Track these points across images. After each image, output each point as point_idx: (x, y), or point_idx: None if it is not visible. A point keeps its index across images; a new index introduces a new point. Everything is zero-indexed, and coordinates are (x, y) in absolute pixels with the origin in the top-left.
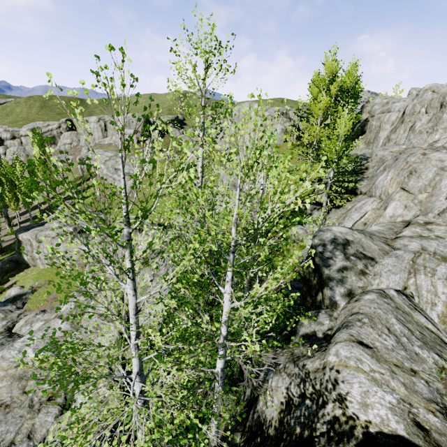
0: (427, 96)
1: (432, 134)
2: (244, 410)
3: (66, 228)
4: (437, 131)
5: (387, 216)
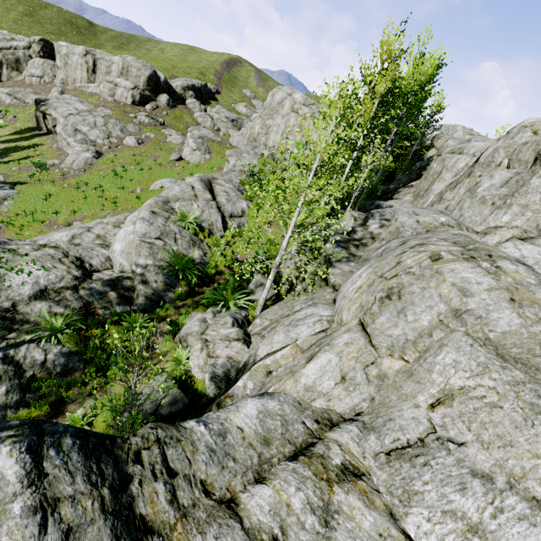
0: (521, 139)
1: (500, 210)
2: None
3: None
4: (510, 208)
5: (302, 384)
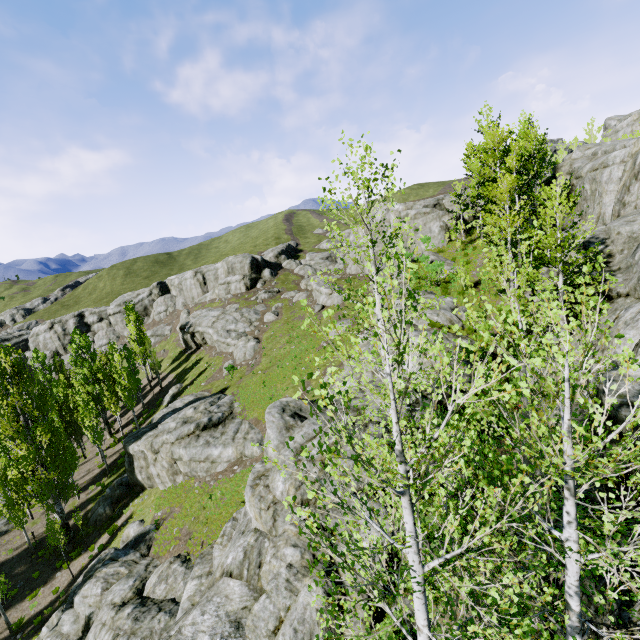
0: None
1: None
2: None
3: (186, 427)
4: None
5: None
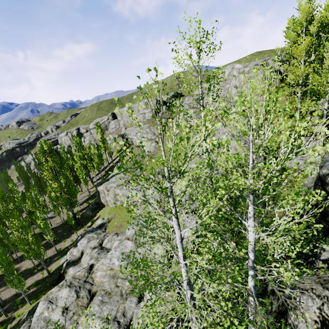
0: None
1: None
2: (286, 327)
3: (120, 181)
4: None
5: None
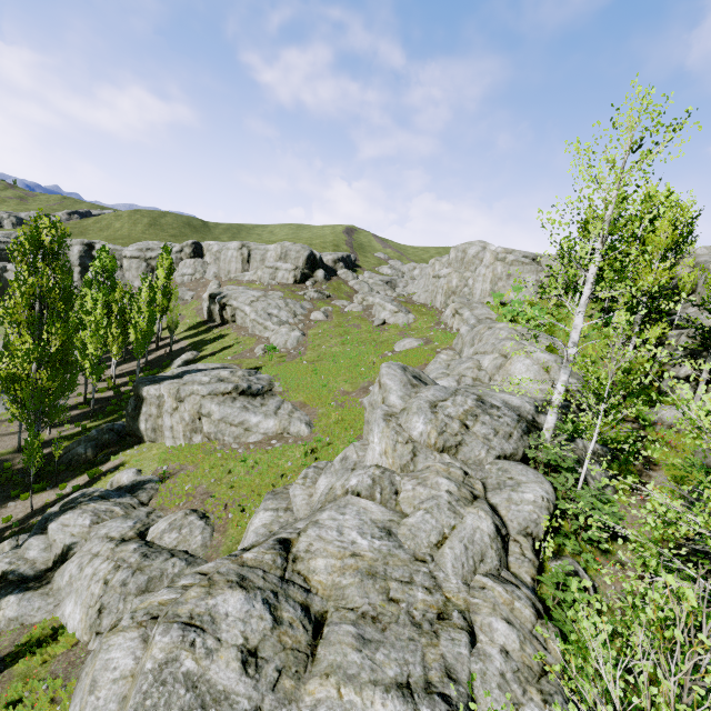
0: None
1: None
2: None
3: (223, 384)
4: None
5: None
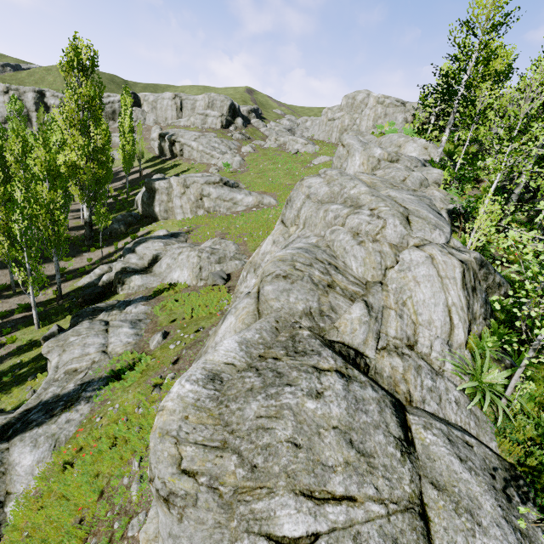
0: None
1: None
2: None
3: (213, 177)
4: None
5: None
